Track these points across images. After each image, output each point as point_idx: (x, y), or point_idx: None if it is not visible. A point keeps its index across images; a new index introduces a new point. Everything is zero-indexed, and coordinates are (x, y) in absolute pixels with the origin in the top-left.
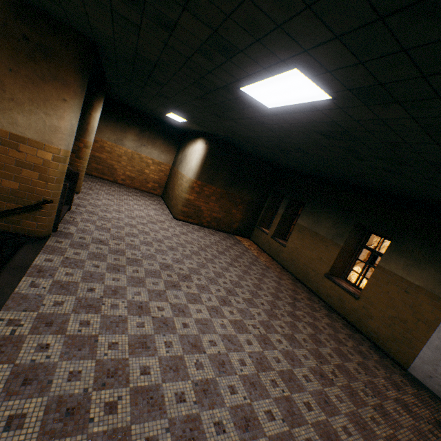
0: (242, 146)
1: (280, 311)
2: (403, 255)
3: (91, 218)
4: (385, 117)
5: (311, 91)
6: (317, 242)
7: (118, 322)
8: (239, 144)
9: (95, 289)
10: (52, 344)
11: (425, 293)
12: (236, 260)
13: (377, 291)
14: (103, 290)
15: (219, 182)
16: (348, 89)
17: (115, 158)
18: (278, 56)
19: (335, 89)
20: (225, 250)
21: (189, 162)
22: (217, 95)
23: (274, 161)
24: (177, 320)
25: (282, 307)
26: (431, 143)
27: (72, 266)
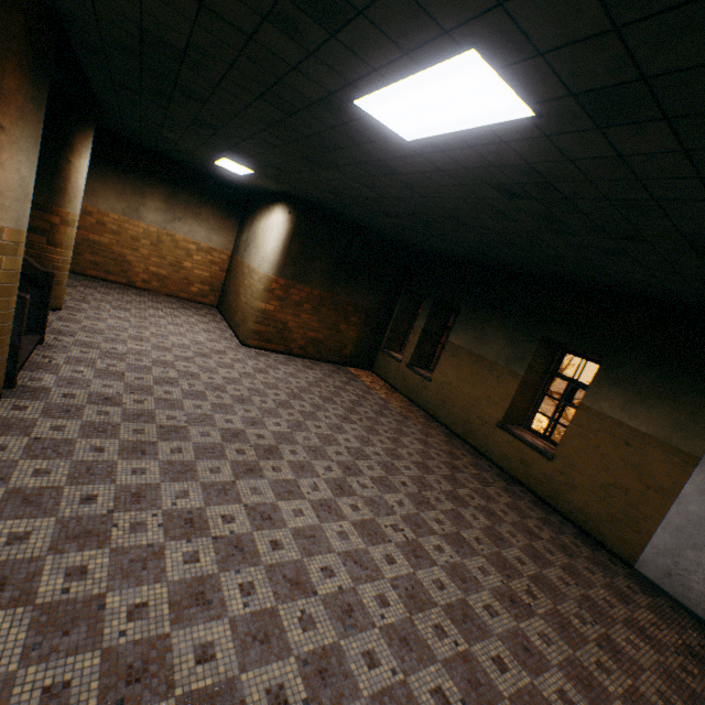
0: (353, 216)
1: (434, 493)
2: (620, 387)
3: (87, 355)
4: (630, 151)
5: (496, 102)
6: (482, 372)
7: (145, 560)
8: (347, 212)
9: (97, 497)
10: (2, 631)
11: (657, 444)
12: (353, 411)
13: (581, 446)
14: (112, 496)
15: (316, 280)
16: (571, 94)
17: (127, 242)
18: (439, 22)
19: (545, 94)
20: (334, 394)
21: (263, 246)
22: (308, 118)
23: (406, 240)
24: (260, 537)
25: (435, 486)
26: (701, 200)
27: (47, 454)
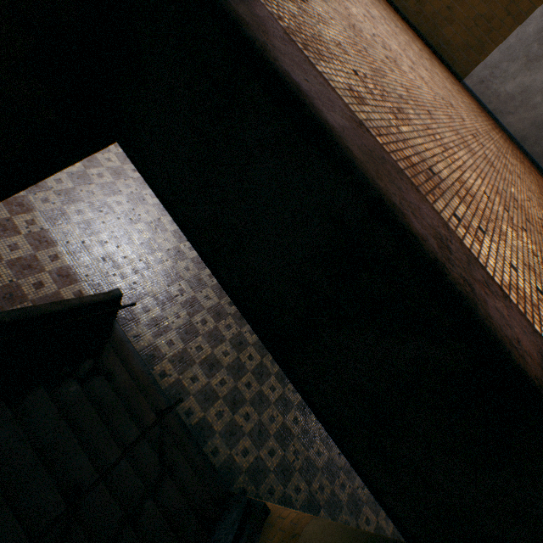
0: None
1: None
2: None
3: None
4: None
5: None
6: None
7: None
8: None
9: None
10: None
11: None
12: None
13: None
14: None
15: None
16: None
17: None
18: None
19: None
20: None
21: None
22: None
23: None
24: None
25: None
26: None
27: None
